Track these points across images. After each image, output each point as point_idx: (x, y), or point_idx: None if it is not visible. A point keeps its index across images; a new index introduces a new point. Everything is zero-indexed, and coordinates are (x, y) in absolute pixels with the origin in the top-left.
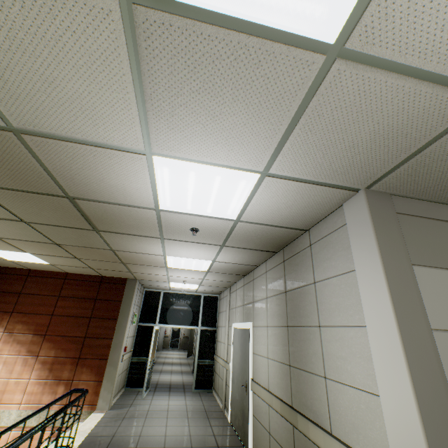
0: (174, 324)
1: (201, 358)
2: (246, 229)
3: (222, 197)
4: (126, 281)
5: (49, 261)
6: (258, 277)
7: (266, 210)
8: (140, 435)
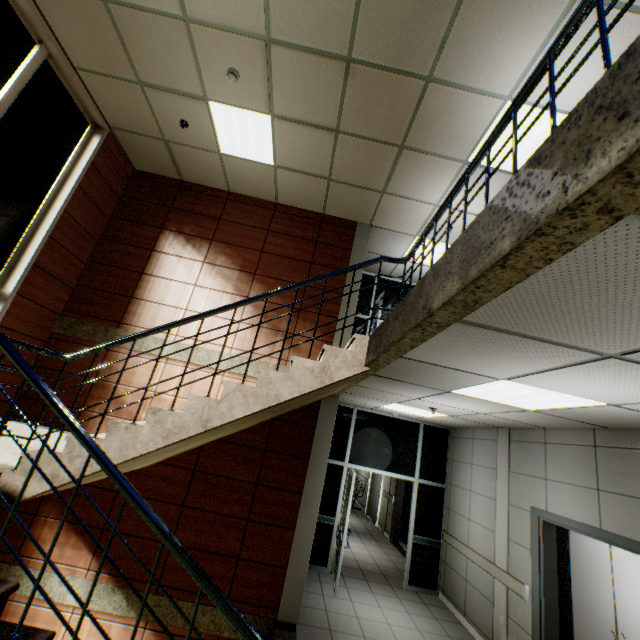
0: None
1: None
2: None
3: None
4: (355, 225)
5: (280, 152)
6: None
7: None
8: None
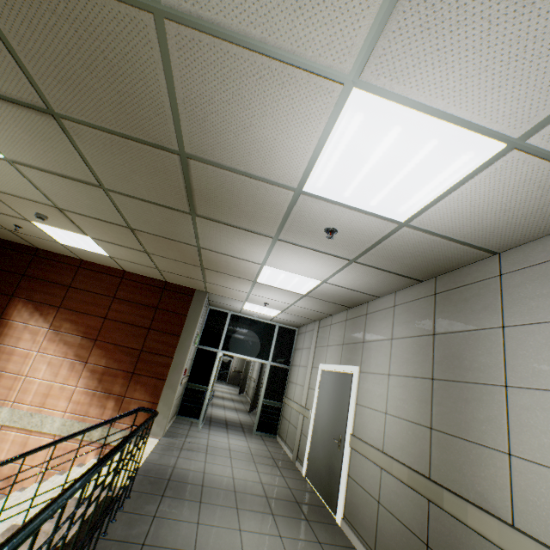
0: (240, 353)
1: (267, 398)
2: (405, 240)
3: (411, 180)
4: (194, 292)
5: (109, 252)
6: (377, 312)
7: (462, 212)
8: (204, 472)
